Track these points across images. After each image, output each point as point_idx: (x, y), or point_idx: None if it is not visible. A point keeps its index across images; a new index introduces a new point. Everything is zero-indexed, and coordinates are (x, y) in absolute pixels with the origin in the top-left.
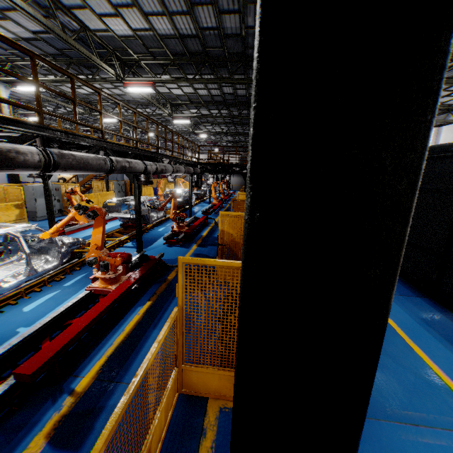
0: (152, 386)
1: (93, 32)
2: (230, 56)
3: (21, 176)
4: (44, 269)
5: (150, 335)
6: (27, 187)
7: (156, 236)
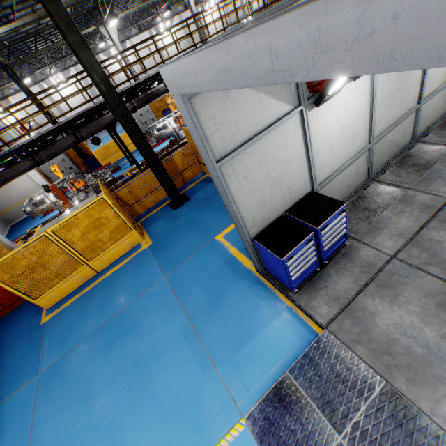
0: (178, 162)
1: None
2: None
3: None
4: None
5: None
6: None
7: None
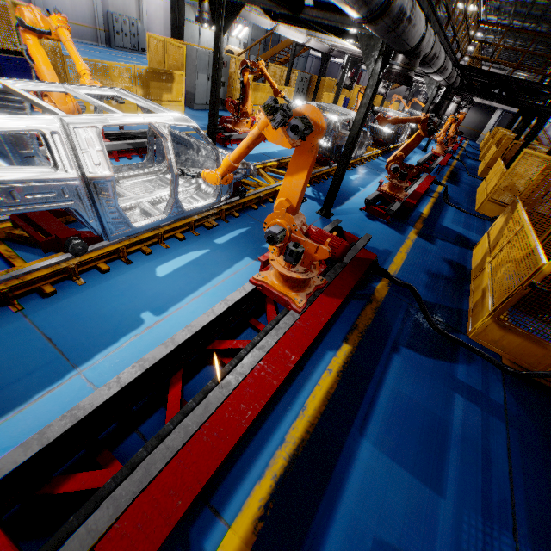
0: None
1: None
2: None
3: (185, 37)
4: (194, 207)
5: (355, 451)
6: (191, 49)
7: (346, 187)
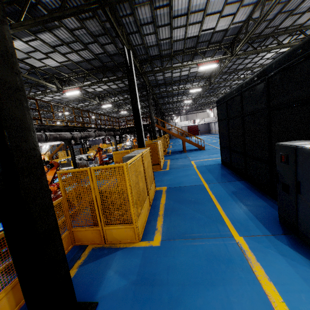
0: None
1: (38, 68)
2: (119, 64)
3: None
4: None
5: None
6: None
7: None
